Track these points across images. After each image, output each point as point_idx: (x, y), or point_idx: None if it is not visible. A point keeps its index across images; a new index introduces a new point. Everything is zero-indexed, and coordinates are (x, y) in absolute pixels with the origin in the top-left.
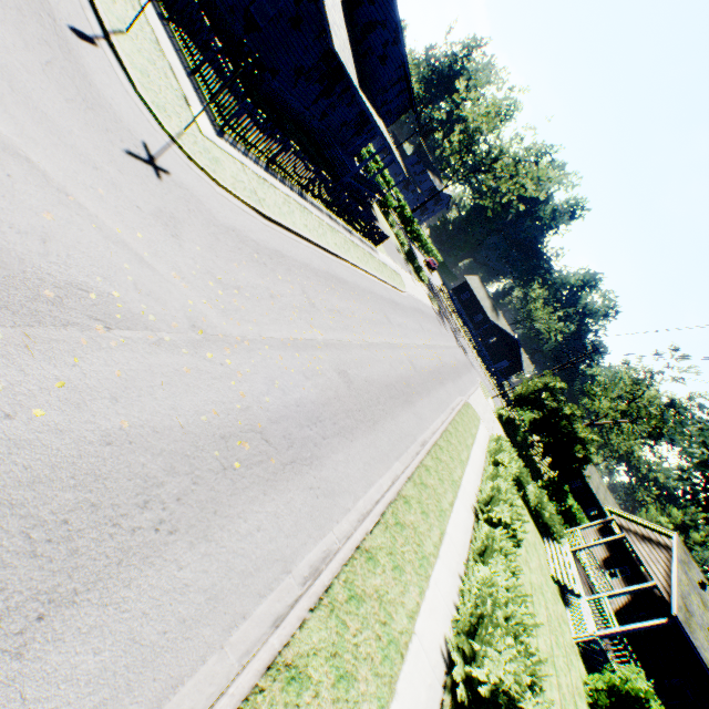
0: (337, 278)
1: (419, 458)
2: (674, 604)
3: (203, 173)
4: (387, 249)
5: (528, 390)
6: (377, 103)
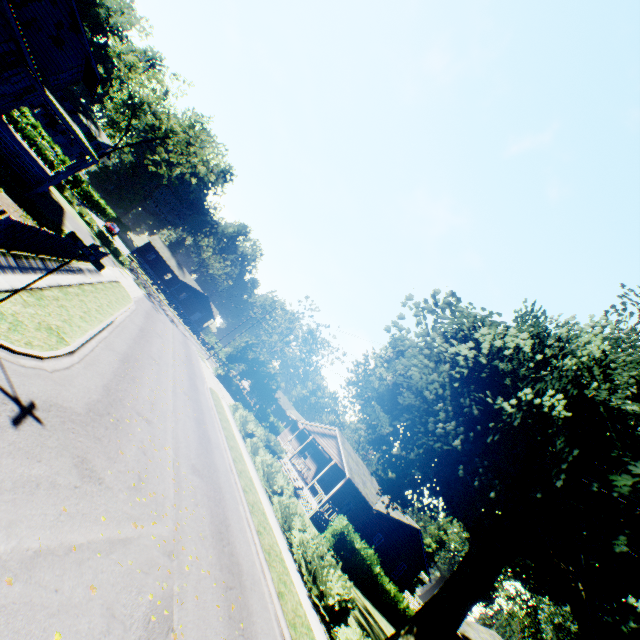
0: (125, 359)
1: (241, 487)
2: (347, 471)
3: (29, 358)
4: None
5: (236, 350)
6: (48, 79)
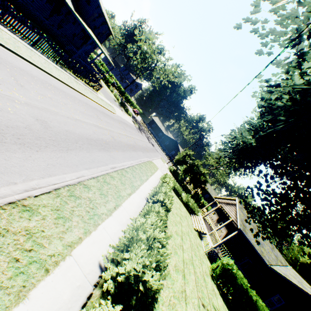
0: (55, 87)
1: (106, 171)
2: (238, 224)
3: None
4: (106, 97)
5: (180, 157)
6: (91, 26)
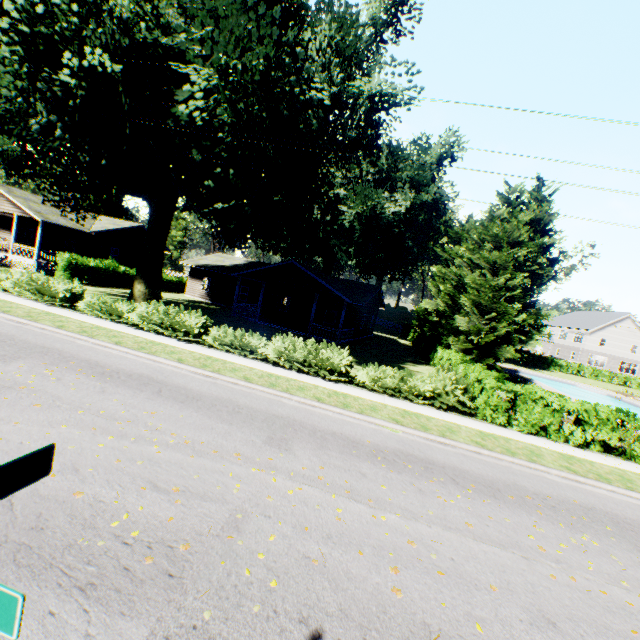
0: None
1: None
2: (36, 216)
3: None
4: None
5: None
6: None
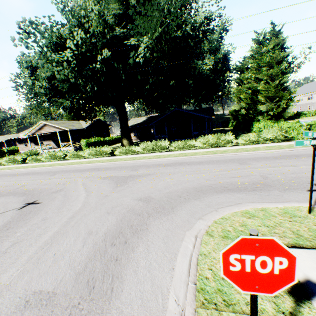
0: None
1: (60, 166)
2: (66, 129)
3: None
4: None
5: None
6: None
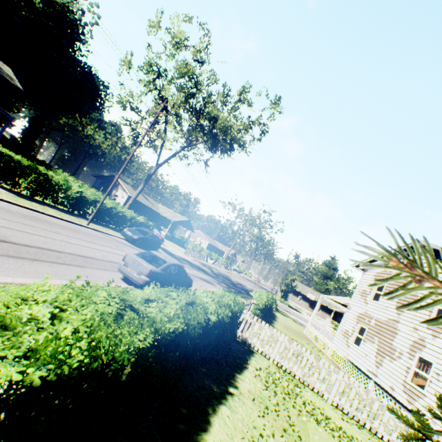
0: None
1: None
2: None
3: None
4: None
5: (289, 287)
6: None
